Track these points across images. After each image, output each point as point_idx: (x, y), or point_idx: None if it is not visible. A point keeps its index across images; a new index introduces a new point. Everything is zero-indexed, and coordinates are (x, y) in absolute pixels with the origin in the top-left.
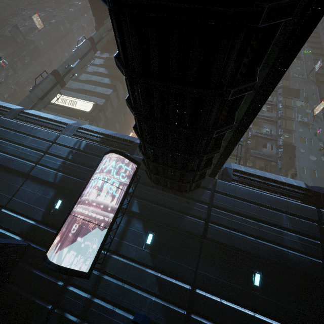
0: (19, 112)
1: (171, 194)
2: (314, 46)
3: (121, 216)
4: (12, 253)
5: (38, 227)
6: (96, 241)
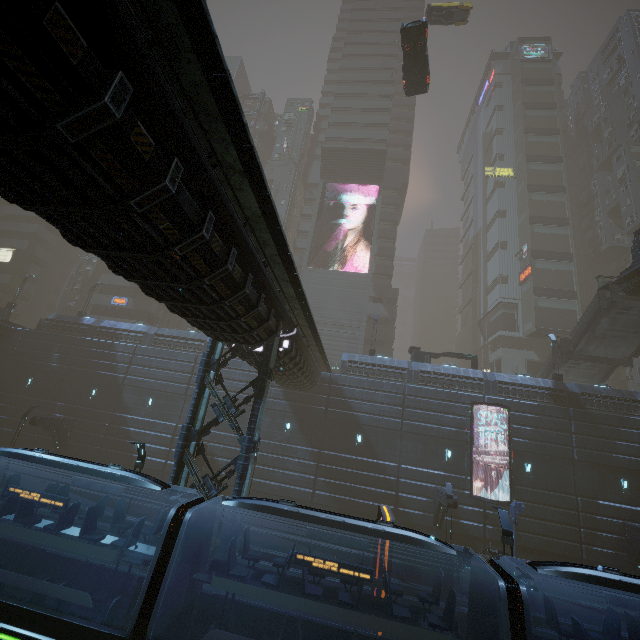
0: None
1: None
2: (331, 91)
3: None
4: None
5: None
6: None
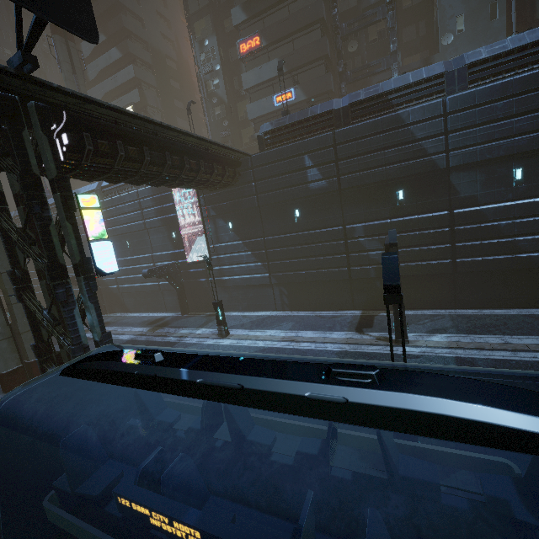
0: (101, 189)
1: (228, 189)
2: None
3: (209, 223)
4: (173, 268)
5: (175, 252)
6: (206, 243)
